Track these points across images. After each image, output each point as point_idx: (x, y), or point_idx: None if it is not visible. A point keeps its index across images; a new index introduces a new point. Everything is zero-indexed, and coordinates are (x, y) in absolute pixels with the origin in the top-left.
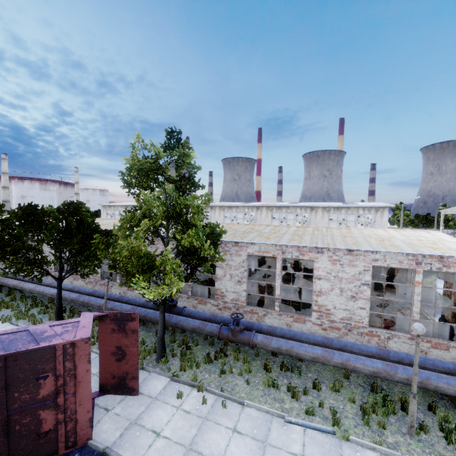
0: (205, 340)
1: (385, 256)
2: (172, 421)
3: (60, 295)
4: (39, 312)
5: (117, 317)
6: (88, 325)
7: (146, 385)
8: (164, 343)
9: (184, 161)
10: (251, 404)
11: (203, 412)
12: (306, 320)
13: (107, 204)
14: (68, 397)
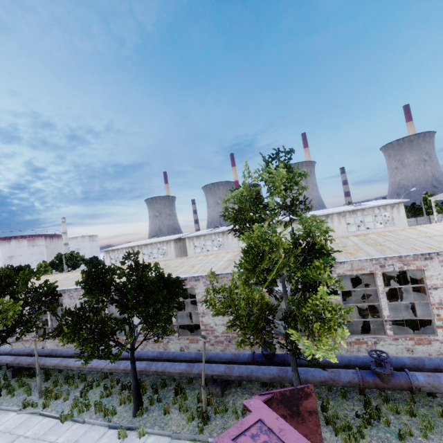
0: (329, 391)
1: None
2: None
3: (135, 369)
4: (101, 396)
5: (286, 397)
6: (285, 426)
7: None
8: None
9: (296, 182)
10: None
11: None
12: (431, 341)
13: (110, 248)
14: None
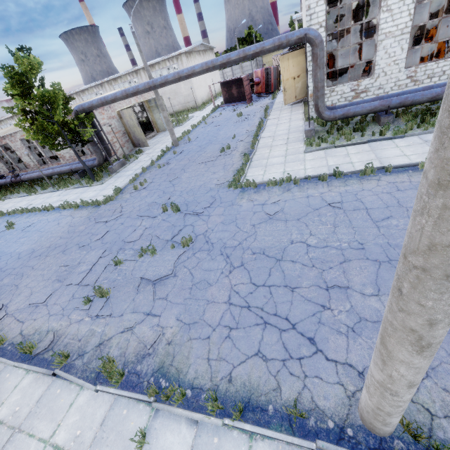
0: None
1: None
2: None
3: None
4: None
5: None
6: None
7: None
8: None
9: None
10: (12, 197)
11: None
12: (61, 164)
13: None
14: None
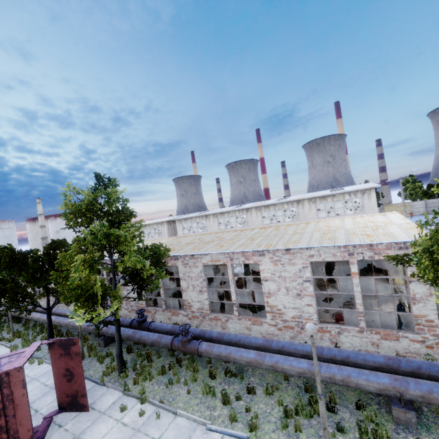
0: (169, 351)
1: (319, 251)
2: (108, 434)
3: (50, 323)
4: (42, 338)
5: (63, 343)
6: (28, 355)
7: (100, 401)
8: (122, 359)
9: (109, 198)
10: (182, 413)
11: (138, 424)
12: (262, 322)
13: None
14: (8, 419)
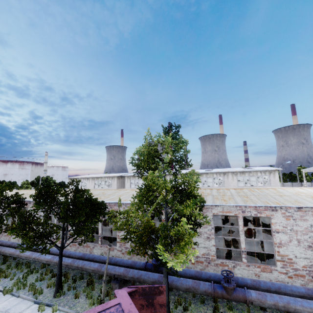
0: (193, 297)
1: None
2: None
3: (61, 263)
4: (36, 279)
5: (146, 291)
6: (133, 309)
7: None
8: (169, 307)
9: (181, 147)
10: None
11: None
12: (272, 270)
13: (73, 177)
14: None
